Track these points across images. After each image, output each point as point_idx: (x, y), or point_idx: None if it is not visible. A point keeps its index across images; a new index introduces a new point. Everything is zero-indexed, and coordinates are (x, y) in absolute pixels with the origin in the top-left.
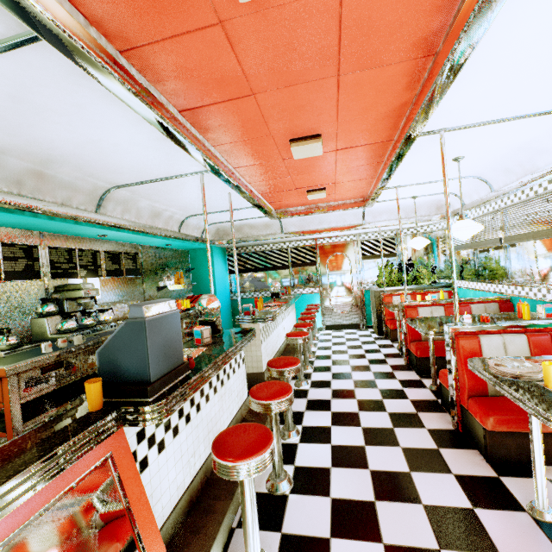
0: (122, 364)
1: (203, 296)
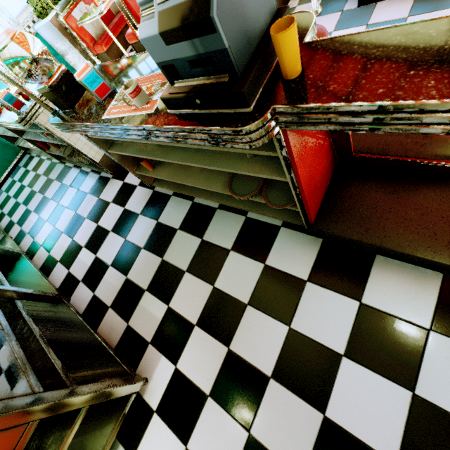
0: (249, 5)
1: (3, 37)
